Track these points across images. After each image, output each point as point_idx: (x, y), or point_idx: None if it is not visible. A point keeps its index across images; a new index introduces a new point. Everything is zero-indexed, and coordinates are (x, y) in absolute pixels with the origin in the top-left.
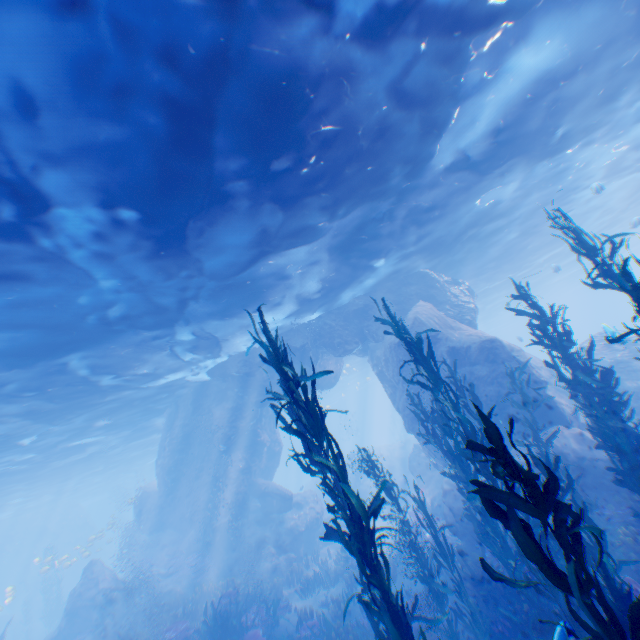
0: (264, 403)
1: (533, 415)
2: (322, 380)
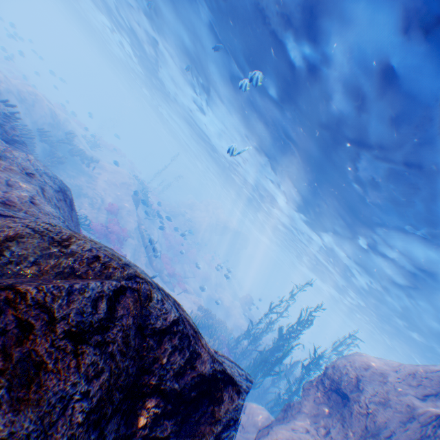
0: None
1: None
2: None
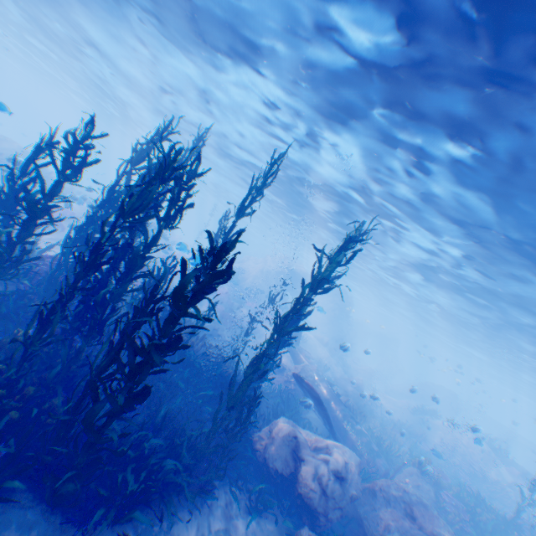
0: None
1: None
2: None
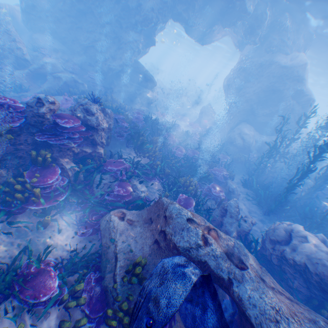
0: (179, 21)
1: (285, 132)
2: (207, 39)
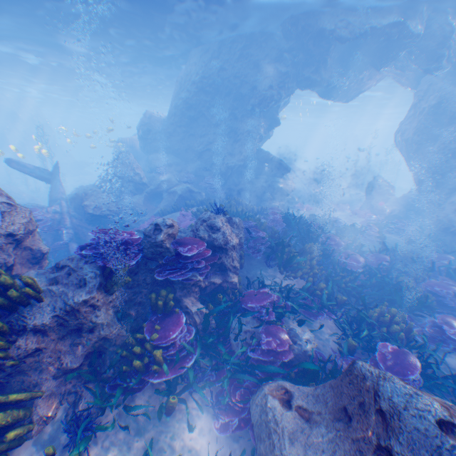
0: (307, 86)
1: None
2: (351, 92)
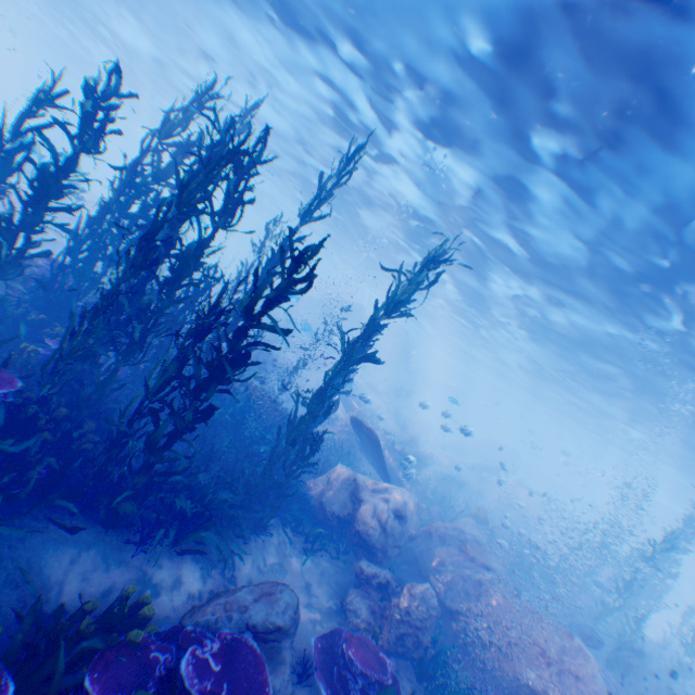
0: None
1: None
2: None
